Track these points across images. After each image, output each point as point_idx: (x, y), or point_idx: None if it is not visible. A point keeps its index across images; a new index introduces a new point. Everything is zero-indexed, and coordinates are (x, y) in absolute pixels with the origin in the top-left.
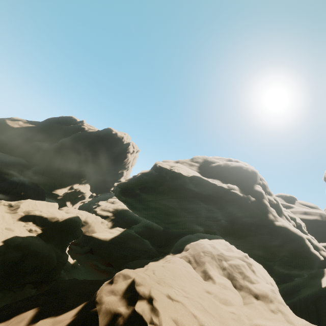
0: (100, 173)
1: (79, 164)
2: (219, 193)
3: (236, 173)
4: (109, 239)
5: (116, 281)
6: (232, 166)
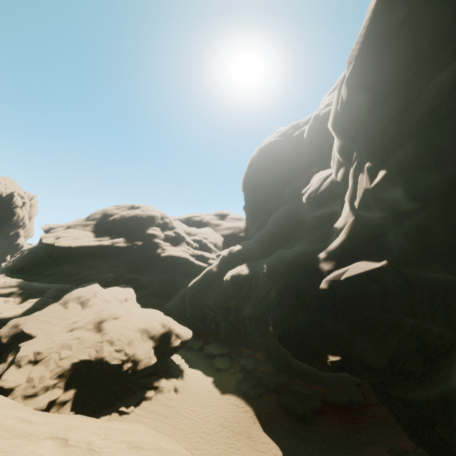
0: None
1: None
2: (106, 248)
3: (131, 223)
4: (20, 314)
5: (9, 324)
6: (127, 217)
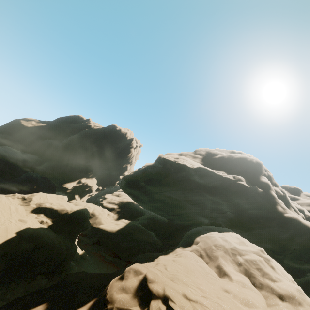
0: (106, 168)
1: (86, 159)
2: (225, 184)
3: (240, 164)
4: (115, 231)
5: (127, 277)
6: (235, 157)
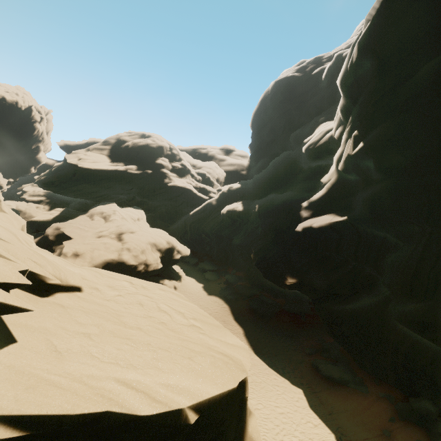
0: (6, 154)
1: None
2: (121, 174)
3: (142, 151)
4: (51, 219)
5: (52, 227)
6: (139, 145)
